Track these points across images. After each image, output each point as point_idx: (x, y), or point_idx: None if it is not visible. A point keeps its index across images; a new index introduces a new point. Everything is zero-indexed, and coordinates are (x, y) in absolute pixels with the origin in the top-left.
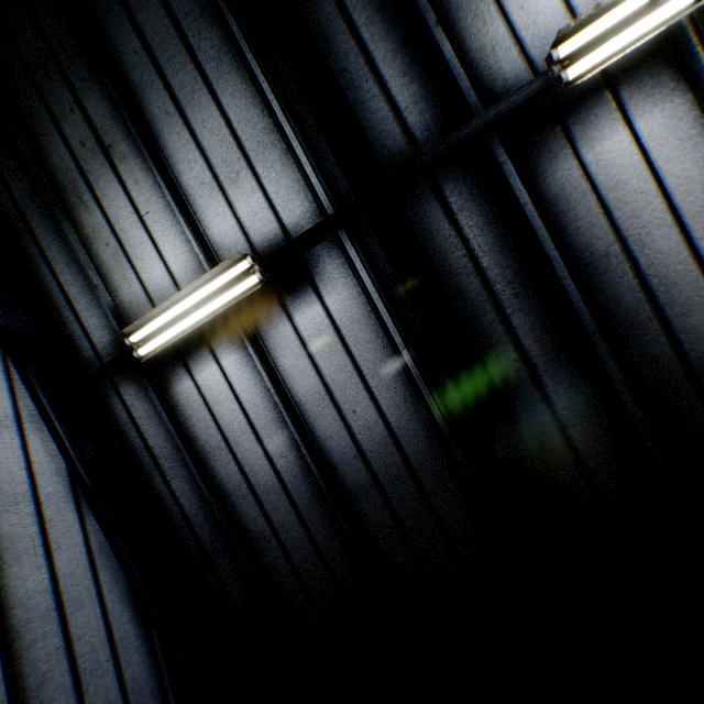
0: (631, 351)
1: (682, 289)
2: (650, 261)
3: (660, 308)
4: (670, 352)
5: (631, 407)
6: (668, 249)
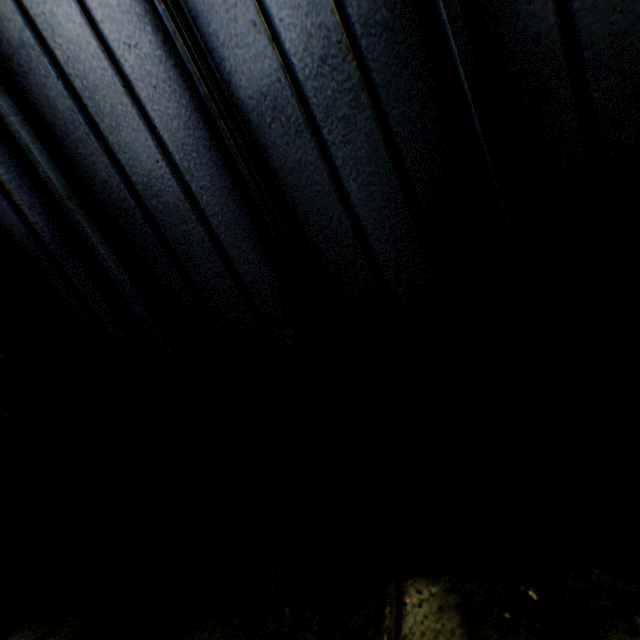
0: (86, 175)
1: (107, 96)
2: (68, 55)
3: (94, 120)
4: (118, 176)
5: (89, 238)
6: (79, 37)
